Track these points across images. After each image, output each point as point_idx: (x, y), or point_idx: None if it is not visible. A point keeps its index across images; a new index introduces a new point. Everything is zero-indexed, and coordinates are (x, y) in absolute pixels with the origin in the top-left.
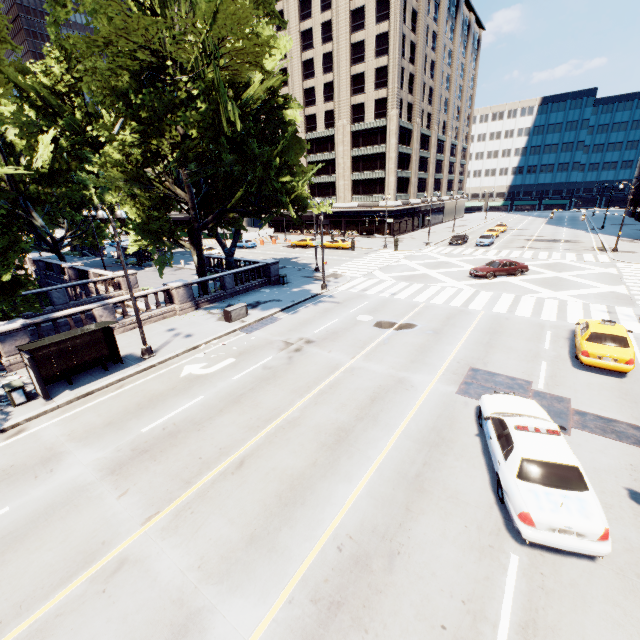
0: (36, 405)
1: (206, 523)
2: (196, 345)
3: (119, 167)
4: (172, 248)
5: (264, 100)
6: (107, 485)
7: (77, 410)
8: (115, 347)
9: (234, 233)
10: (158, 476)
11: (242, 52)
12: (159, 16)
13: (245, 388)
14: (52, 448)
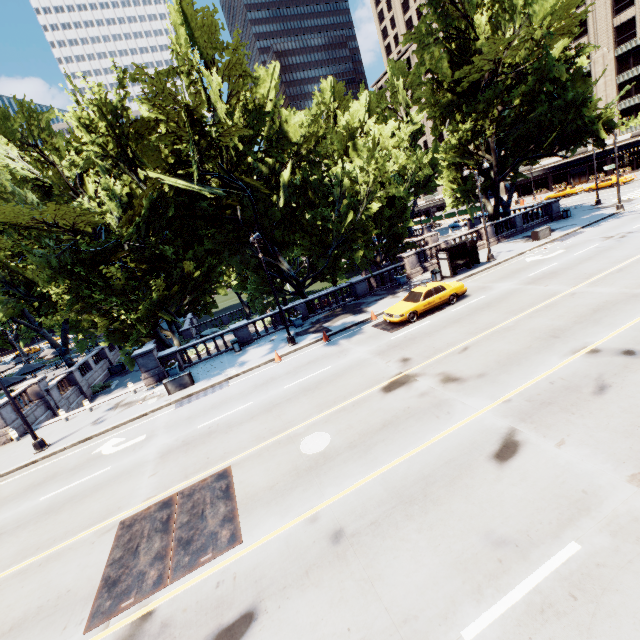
0: (447, 280)
1: (615, 282)
2: (522, 252)
3: (453, 150)
4: (475, 202)
5: (555, 61)
6: (531, 286)
7: (473, 279)
8: (474, 254)
9: (509, 187)
10: (562, 280)
11: (559, 30)
12: (480, 40)
13: (589, 255)
14: (479, 286)
